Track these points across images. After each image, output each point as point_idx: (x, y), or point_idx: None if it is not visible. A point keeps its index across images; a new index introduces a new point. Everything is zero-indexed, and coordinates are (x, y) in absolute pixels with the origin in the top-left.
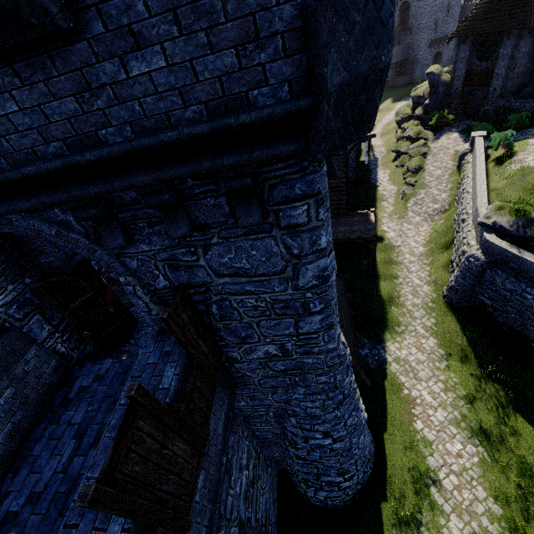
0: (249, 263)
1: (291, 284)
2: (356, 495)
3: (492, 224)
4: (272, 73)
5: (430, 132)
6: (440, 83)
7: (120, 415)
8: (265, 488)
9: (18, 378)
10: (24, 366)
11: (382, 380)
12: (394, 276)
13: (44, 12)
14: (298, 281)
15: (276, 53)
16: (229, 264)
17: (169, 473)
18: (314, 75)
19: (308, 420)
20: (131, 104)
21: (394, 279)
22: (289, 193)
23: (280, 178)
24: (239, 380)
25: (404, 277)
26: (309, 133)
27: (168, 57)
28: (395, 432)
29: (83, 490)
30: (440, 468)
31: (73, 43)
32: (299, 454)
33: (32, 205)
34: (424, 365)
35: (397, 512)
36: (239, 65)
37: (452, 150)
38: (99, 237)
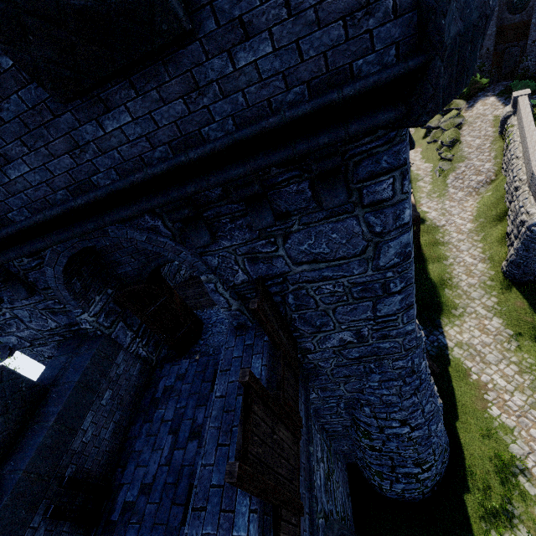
0: (328, 247)
1: (371, 265)
2: (435, 487)
3: None
4: (379, 38)
5: (462, 100)
6: None
7: (219, 407)
8: (339, 482)
9: (113, 381)
10: (116, 370)
11: (445, 366)
12: (442, 257)
13: (174, 17)
14: (378, 261)
15: (385, 16)
16: (308, 250)
17: (281, 457)
18: (427, 31)
19: (383, 409)
20: (235, 97)
21: (443, 261)
22: (374, 167)
23: (366, 154)
24: (310, 372)
25: (454, 257)
26: (412, 96)
27: (275, 42)
28: (469, 420)
29: (227, 467)
30: (526, 456)
31: (185, 46)
32: (374, 445)
33: (133, 212)
34: (491, 348)
35: (484, 504)
36: (346, 36)
37: (491, 116)
38: (184, 238)
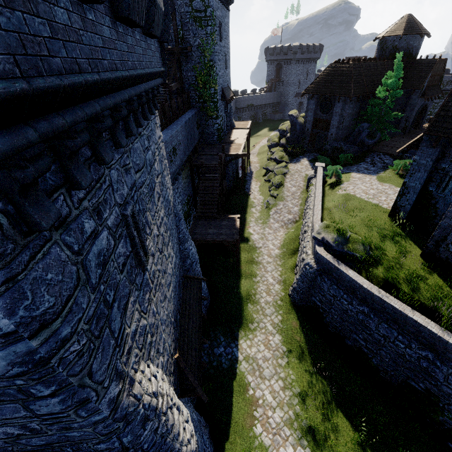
0: None
1: None
2: None
3: (322, 238)
4: None
5: (290, 157)
6: (297, 123)
7: None
8: None
9: None
10: None
11: (232, 380)
12: (253, 275)
13: None
14: None
15: None
16: None
17: None
18: None
19: None
20: None
21: (253, 278)
22: None
23: None
24: None
25: (261, 276)
26: None
27: None
28: (237, 440)
29: None
30: None
31: None
32: None
33: None
34: (269, 363)
35: None
36: None
37: (304, 173)
38: None
